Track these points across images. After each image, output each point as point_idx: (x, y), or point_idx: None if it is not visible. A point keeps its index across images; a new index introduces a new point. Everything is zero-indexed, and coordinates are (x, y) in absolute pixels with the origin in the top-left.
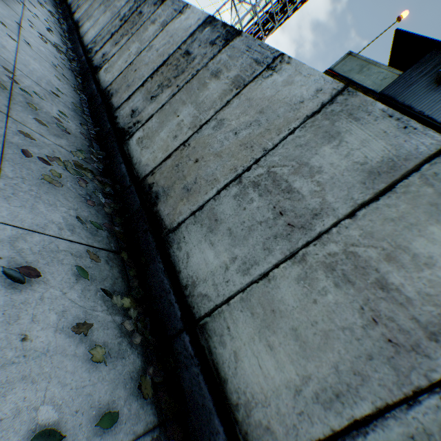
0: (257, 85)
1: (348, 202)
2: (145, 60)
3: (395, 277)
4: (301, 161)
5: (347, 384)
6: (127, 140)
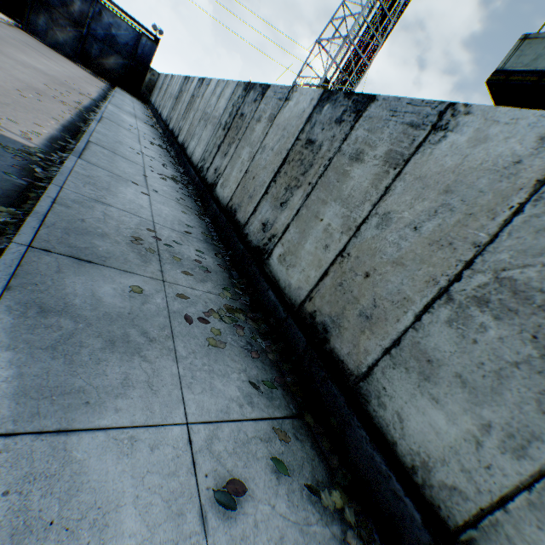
0: (425, 155)
1: None
2: (260, 163)
3: None
4: None
5: None
6: (267, 260)
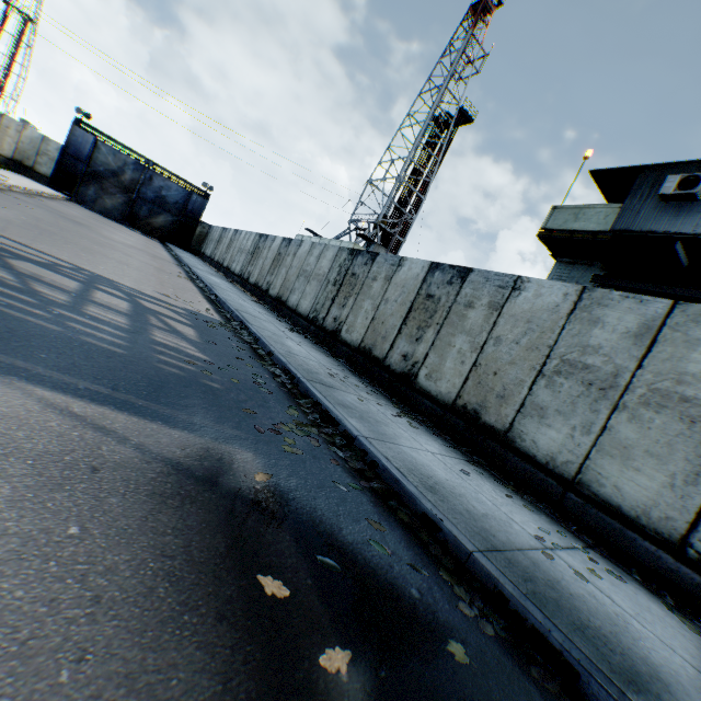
0: (512, 303)
1: (631, 360)
2: (387, 312)
3: (688, 391)
4: (582, 345)
5: (698, 465)
6: (415, 380)
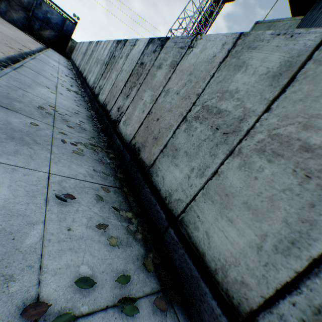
0: (184, 60)
1: (262, 102)
2: (120, 79)
3: (315, 138)
4: (223, 91)
5: (298, 232)
6: (118, 125)
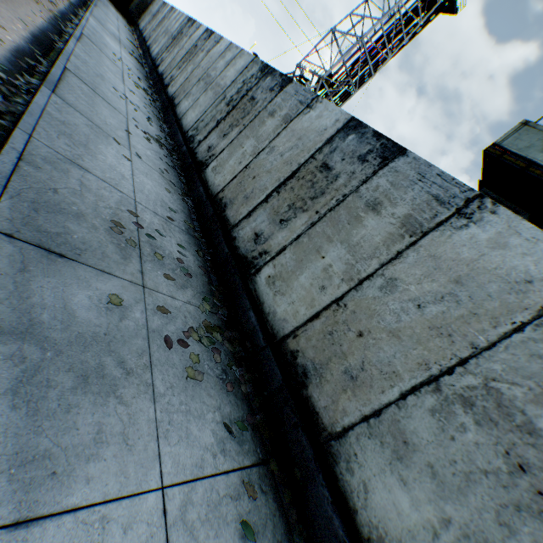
0: (443, 236)
1: None
2: (265, 164)
3: None
4: None
5: None
6: (253, 276)
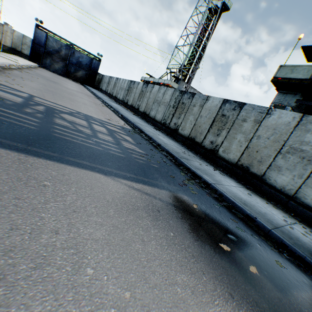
0: (266, 120)
1: None
2: (201, 121)
3: None
4: (300, 141)
5: None
6: (217, 153)
